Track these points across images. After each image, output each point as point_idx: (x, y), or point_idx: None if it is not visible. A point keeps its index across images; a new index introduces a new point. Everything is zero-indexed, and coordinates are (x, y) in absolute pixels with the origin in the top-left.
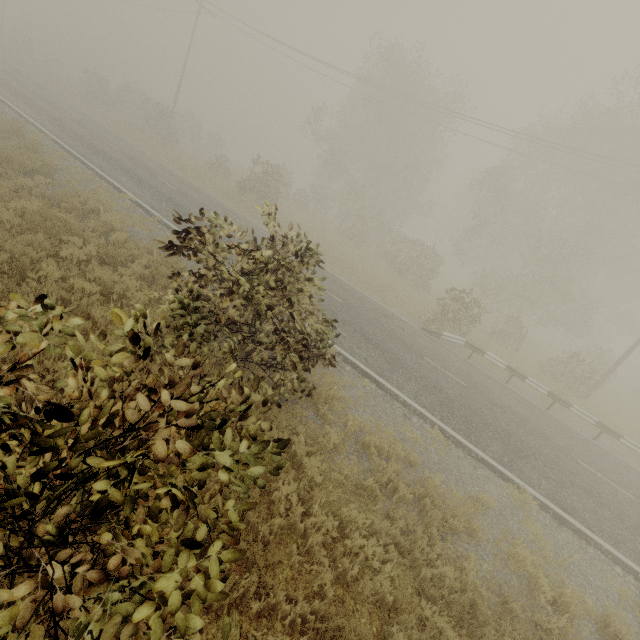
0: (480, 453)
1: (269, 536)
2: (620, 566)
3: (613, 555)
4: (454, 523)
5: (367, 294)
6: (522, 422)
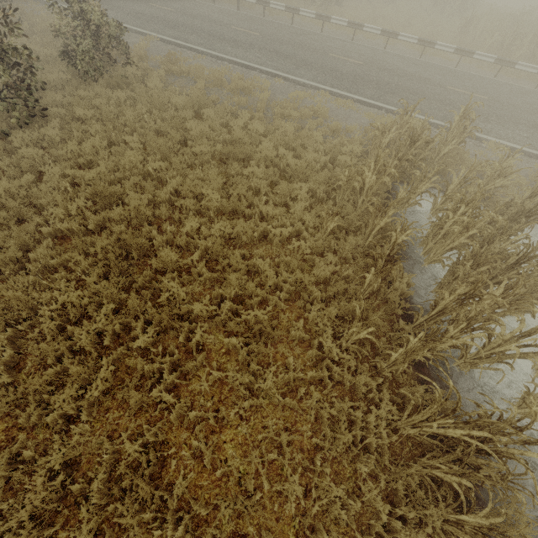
0: (138, 30)
1: None
2: (192, 51)
3: (191, 48)
4: None
5: None
6: (204, 19)
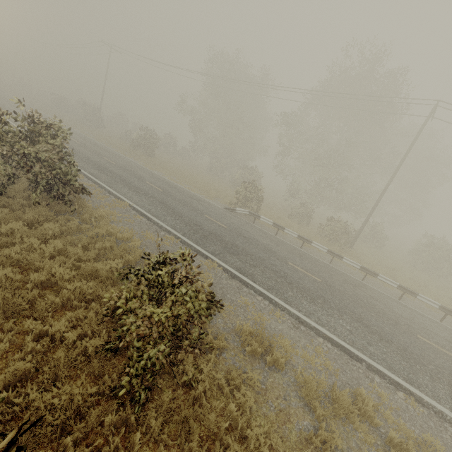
0: (198, 248)
1: (1, 247)
2: (263, 297)
3: (261, 292)
4: (127, 256)
5: (196, 193)
6: (258, 245)
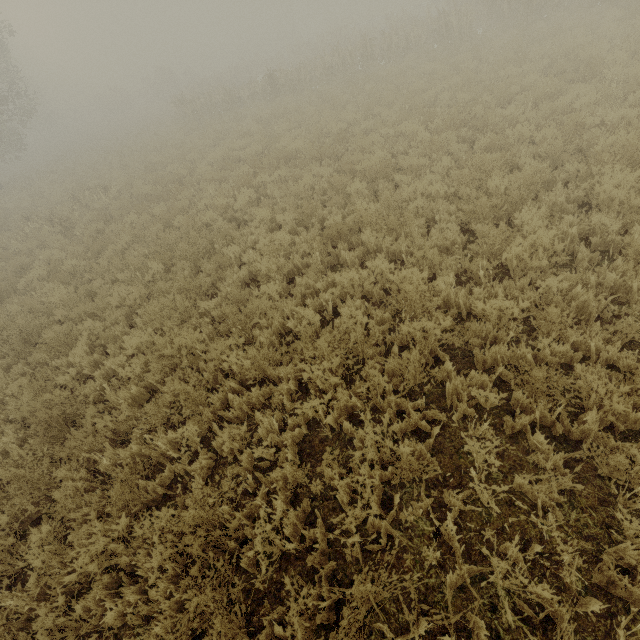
0: None
1: None
2: None
3: None
4: None
5: None
6: None
